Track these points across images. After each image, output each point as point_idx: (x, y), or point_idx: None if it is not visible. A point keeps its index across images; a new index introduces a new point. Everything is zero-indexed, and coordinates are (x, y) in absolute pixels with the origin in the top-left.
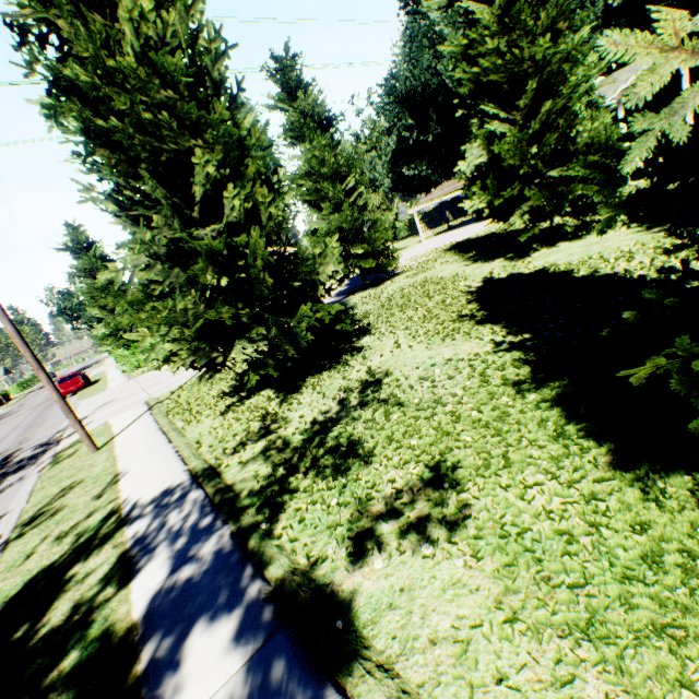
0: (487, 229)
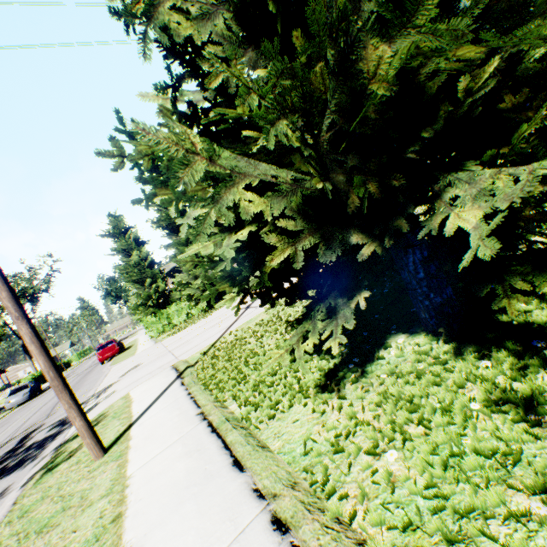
0: None
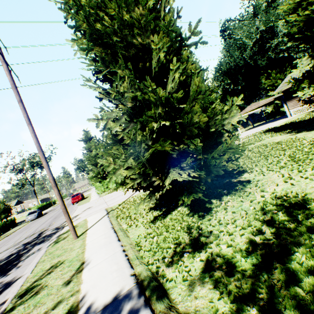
0: (285, 122)
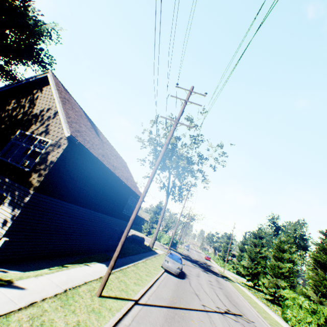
0: None
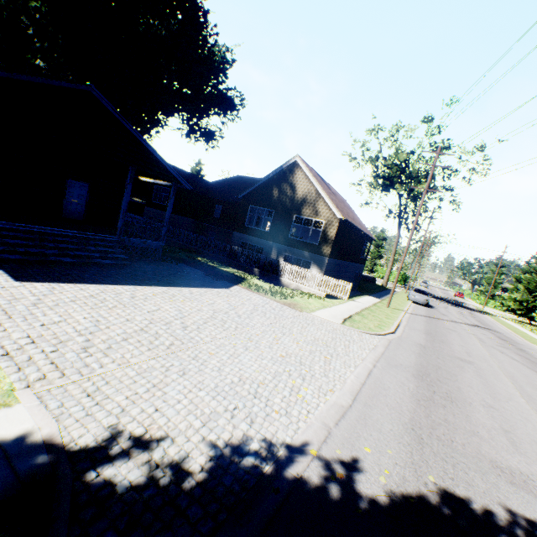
0: None
